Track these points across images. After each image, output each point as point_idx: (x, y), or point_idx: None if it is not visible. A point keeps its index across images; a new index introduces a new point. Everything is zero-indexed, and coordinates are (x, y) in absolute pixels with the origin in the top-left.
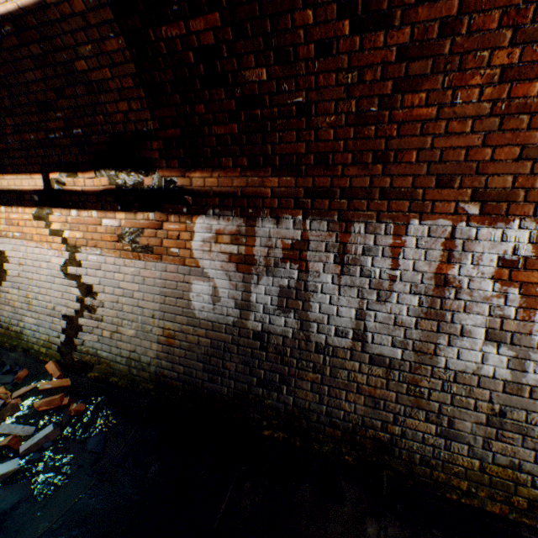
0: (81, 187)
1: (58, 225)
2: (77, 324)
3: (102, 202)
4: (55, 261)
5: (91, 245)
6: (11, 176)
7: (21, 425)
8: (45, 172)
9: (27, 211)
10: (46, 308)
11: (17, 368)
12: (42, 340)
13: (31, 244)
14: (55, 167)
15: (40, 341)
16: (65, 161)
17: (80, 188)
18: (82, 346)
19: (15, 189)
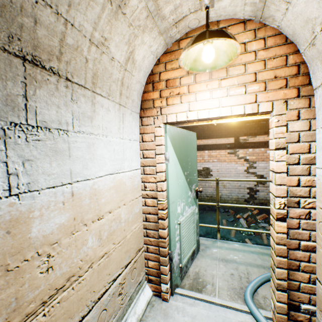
0: (255, 141)
1: (241, 155)
2: (255, 190)
3: (266, 145)
4: (240, 168)
5: (260, 161)
6: (214, 139)
7: (264, 224)
8: (236, 136)
9: (221, 151)
10: (234, 186)
11: (226, 210)
12: (233, 198)
13: (223, 163)
14: (243, 134)
15: (232, 199)
16: (249, 132)
17: (255, 141)
18: (259, 197)
19: (215, 144)
